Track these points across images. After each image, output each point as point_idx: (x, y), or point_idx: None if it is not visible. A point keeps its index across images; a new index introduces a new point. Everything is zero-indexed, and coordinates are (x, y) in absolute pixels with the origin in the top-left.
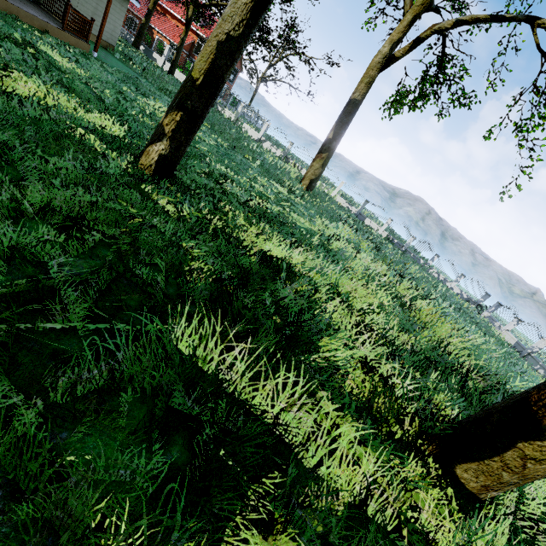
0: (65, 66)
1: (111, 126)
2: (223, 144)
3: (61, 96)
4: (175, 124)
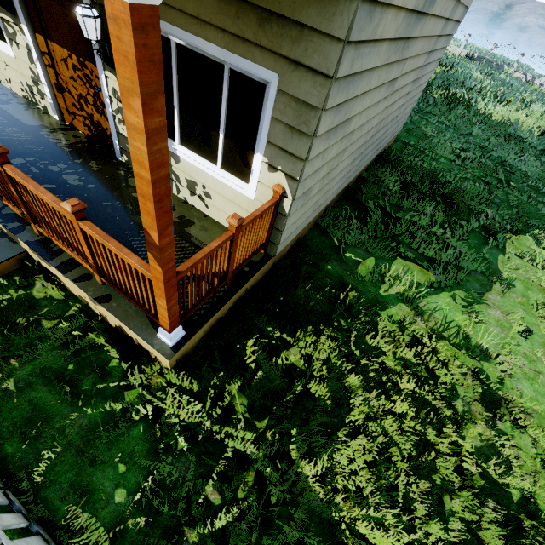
0: None
1: None
2: None
3: None
4: None
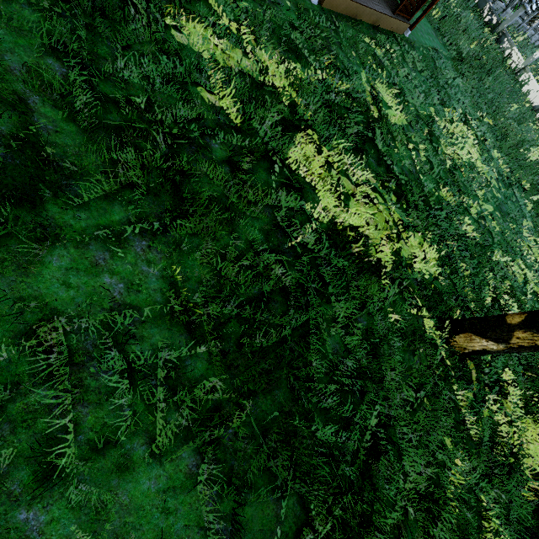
0: (393, 114)
1: (430, 254)
2: (503, 169)
3: (399, 216)
4: (529, 344)
